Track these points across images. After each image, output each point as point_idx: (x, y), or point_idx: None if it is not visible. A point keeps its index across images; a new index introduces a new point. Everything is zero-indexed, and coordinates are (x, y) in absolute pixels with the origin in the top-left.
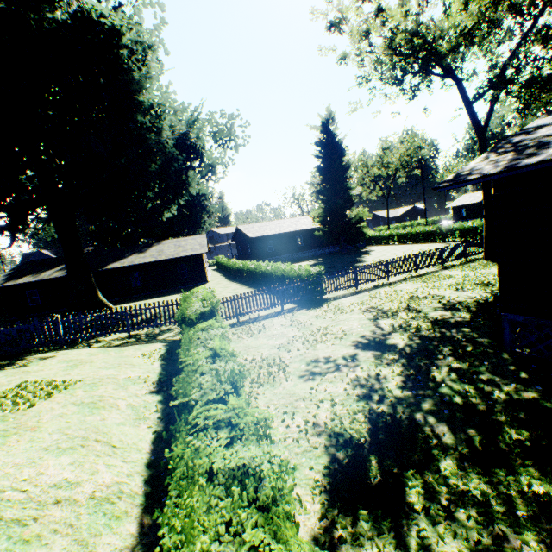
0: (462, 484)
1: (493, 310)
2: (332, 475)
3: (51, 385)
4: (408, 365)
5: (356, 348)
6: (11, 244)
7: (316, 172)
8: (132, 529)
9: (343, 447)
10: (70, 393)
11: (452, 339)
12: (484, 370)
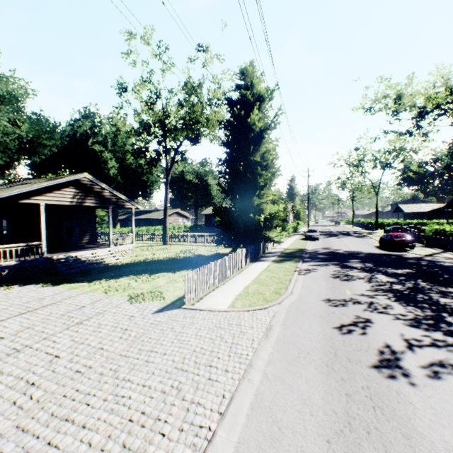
0: None
1: None
2: None
3: None
4: None
5: None
6: None
7: None
8: None
9: None
10: None
11: None
12: None
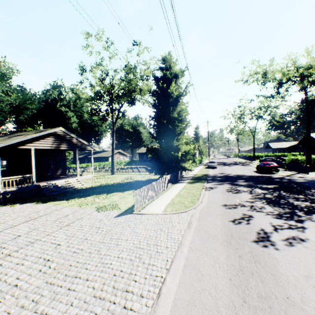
0: None
1: None
2: None
3: None
4: None
5: None
6: None
7: None
8: None
9: None
10: None
11: None
12: None
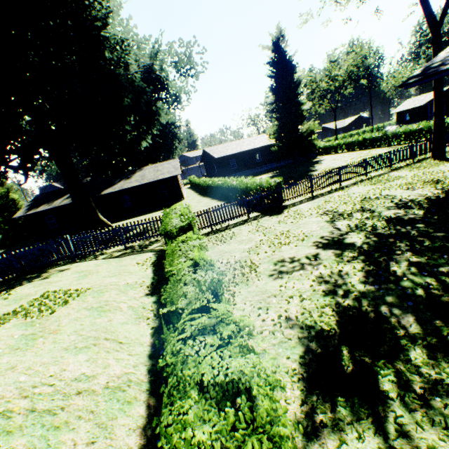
0: (435, 373)
1: (446, 206)
2: (307, 364)
3: (67, 294)
4: (367, 261)
5: (317, 248)
6: (26, 180)
7: (269, 91)
8: (141, 411)
9: (315, 338)
10: (82, 300)
11: (408, 235)
12: (443, 263)
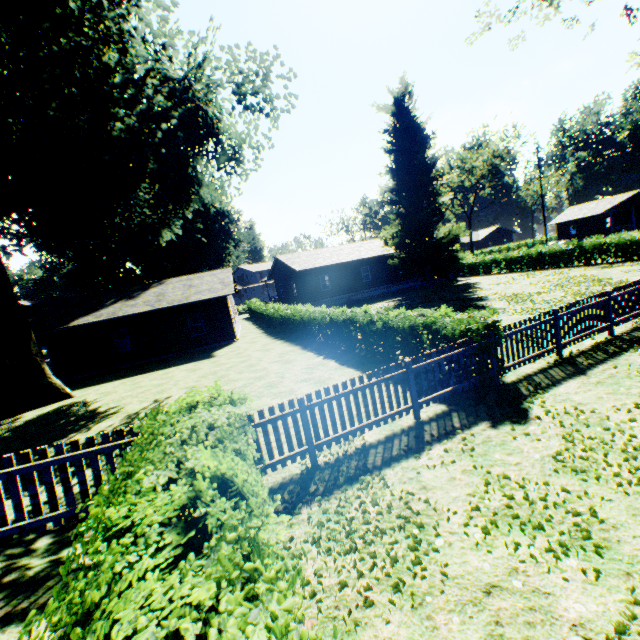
0: None
1: None
2: None
3: None
4: None
5: None
6: None
7: (387, 172)
8: None
9: None
10: None
11: None
12: None
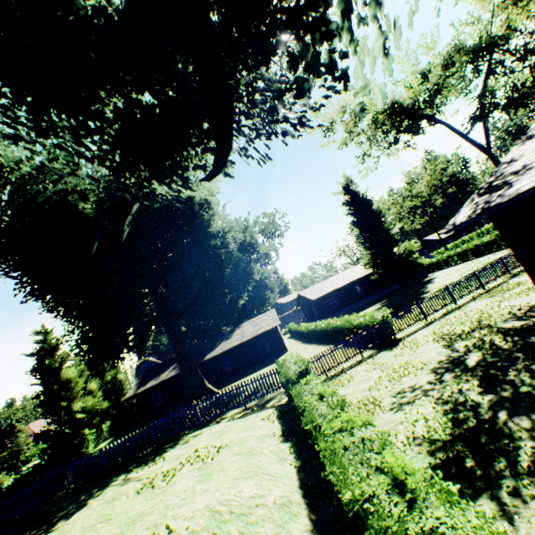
0: None
1: None
2: (436, 467)
3: (215, 447)
4: (486, 376)
5: (437, 373)
6: (140, 357)
7: (351, 226)
8: (306, 521)
9: (441, 448)
10: (230, 449)
11: (525, 344)
12: None
